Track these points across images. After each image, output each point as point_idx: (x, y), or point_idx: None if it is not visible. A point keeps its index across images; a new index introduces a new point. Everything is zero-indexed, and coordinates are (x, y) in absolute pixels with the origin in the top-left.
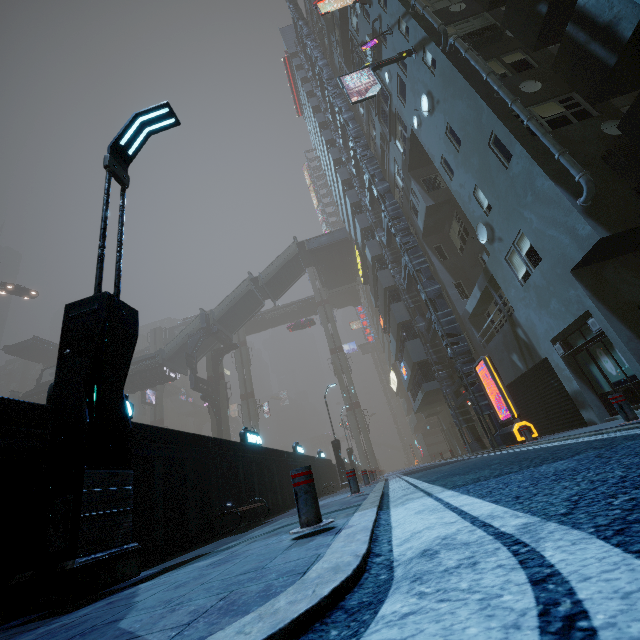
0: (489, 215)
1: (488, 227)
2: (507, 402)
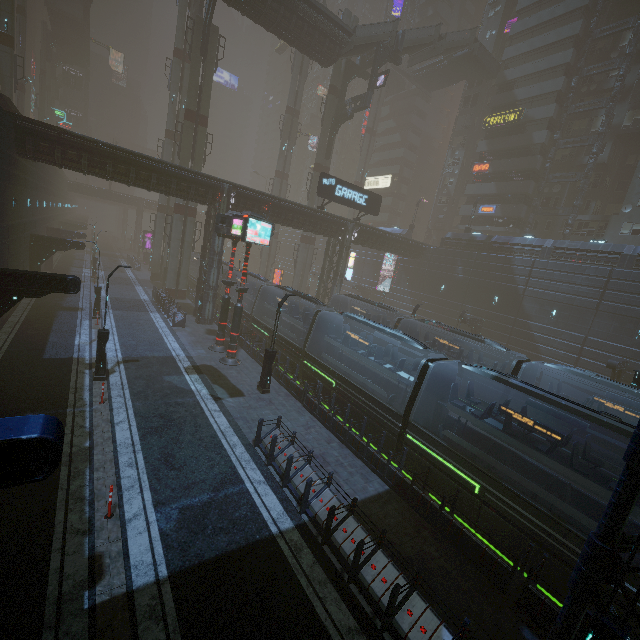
0: (638, 207)
1: (631, 209)
2: None
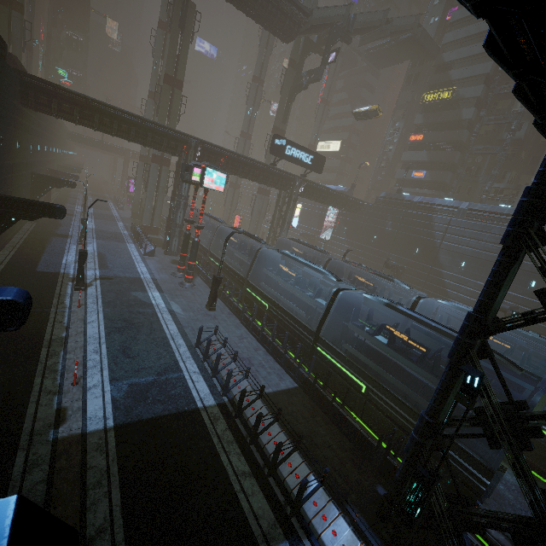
0: None
1: None
2: None
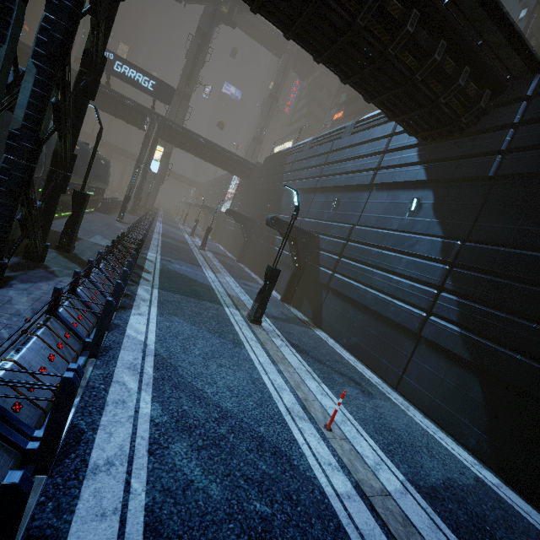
0: None
1: None
2: None
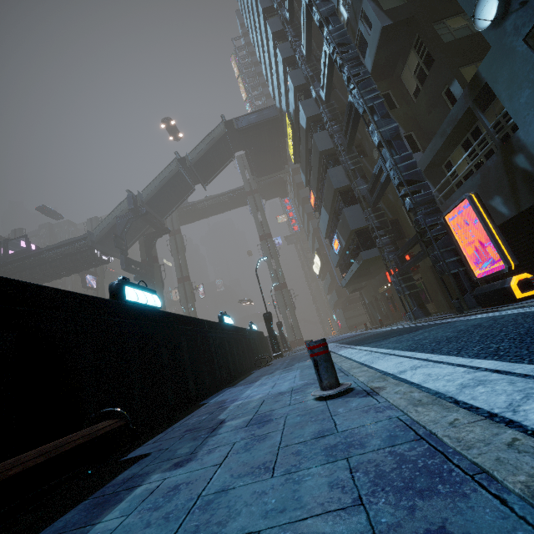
0: None
1: None
2: (502, 250)
